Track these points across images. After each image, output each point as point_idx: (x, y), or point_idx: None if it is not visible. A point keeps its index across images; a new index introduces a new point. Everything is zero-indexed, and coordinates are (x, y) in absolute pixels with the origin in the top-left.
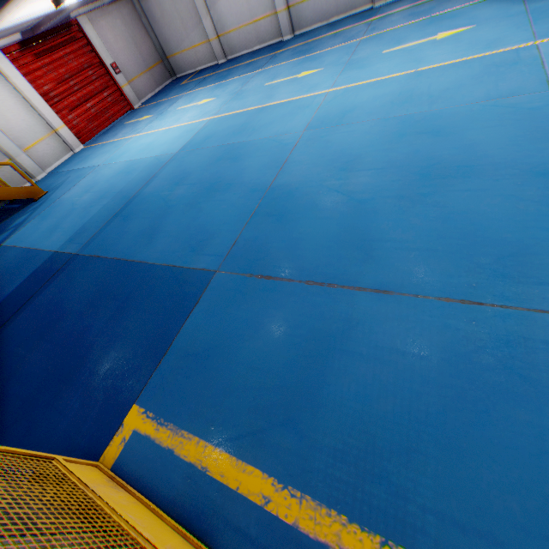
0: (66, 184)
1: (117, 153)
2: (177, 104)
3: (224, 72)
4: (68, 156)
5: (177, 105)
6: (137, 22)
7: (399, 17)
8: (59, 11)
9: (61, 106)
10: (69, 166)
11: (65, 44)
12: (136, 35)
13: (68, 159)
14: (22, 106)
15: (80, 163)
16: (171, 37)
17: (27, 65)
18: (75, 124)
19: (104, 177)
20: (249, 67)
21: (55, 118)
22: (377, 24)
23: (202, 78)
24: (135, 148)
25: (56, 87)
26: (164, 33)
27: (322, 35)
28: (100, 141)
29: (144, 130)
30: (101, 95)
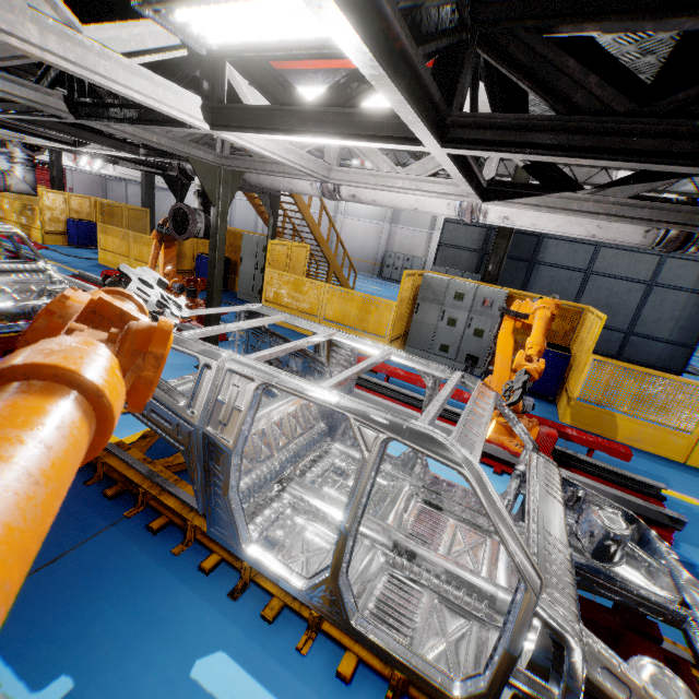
0: None
1: None
2: None
3: None
4: None
5: None
6: (100, 185)
7: None
8: None
9: None
10: None
11: None
12: (96, 188)
13: None
14: None
15: None
16: (112, 197)
17: None
18: None
19: None
20: None
21: None
22: None
23: None
24: None
25: None
26: (110, 195)
27: None
28: None
29: None
30: None
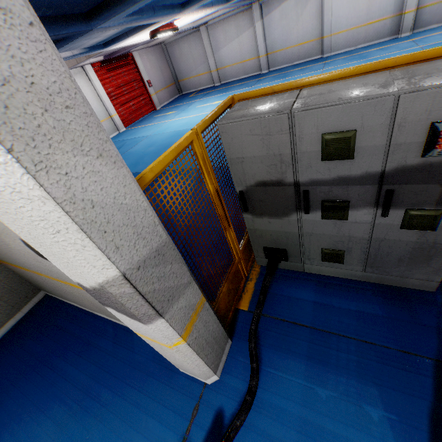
0: (127, 145)
1: (161, 129)
2: (195, 105)
3: (223, 89)
4: (115, 134)
5: (194, 105)
6: (164, 58)
7: (344, 60)
8: (134, 44)
9: (116, 102)
10: (120, 138)
11: (123, 66)
12: (162, 66)
13: (116, 136)
14: (95, 99)
15: (130, 136)
16: (184, 68)
17: (101, 75)
18: (122, 114)
19: (159, 139)
20: (242, 86)
21: (112, 109)
22: (329, 63)
23: (206, 93)
24: (176, 125)
25: (115, 90)
26: (179, 66)
27: (291, 69)
28: (139, 126)
29: (176, 118)
30: (139, 99)
